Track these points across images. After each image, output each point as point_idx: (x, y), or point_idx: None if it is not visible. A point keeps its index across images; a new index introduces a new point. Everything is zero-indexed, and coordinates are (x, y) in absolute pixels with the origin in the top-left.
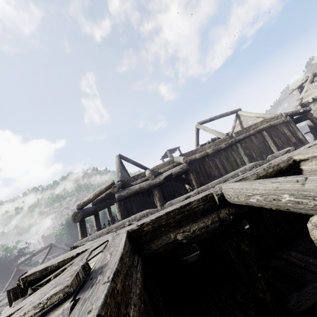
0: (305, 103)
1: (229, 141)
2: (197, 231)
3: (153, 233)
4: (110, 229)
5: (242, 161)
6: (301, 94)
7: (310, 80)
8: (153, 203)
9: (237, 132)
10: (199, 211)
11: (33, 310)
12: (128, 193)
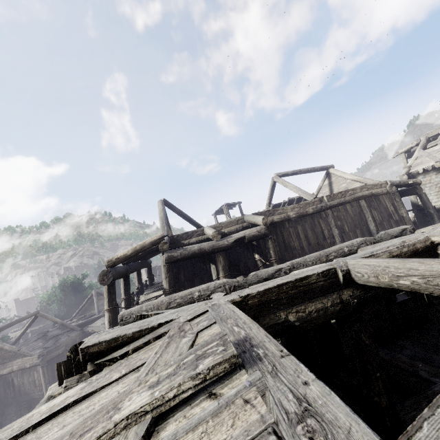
0: (413, 173)
1: (318, 205)
2: (314, 312)
3: (260, 308)
4: (172, 298)
5: (331, 234)
6: (410, 161)
7: (422, 146)
8: (208, 273)
9: (331, 195)
10: (318, 288)
11: (192, 381)
12: (183, 255)
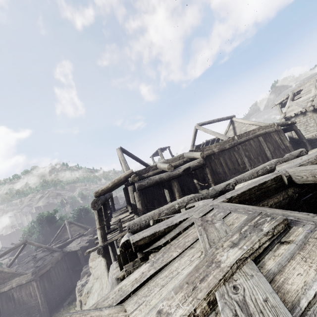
0: (288, 117)
1: (232, 142)
2: (274, 205)
3: None
4: (161, 210)
5: (243, 161)
6: (285, 109)
7: (291, 99)
8: (163, 196)
9: (239, 135)
10: (273, 189)
11: (266, 237)
12: (149, 183)
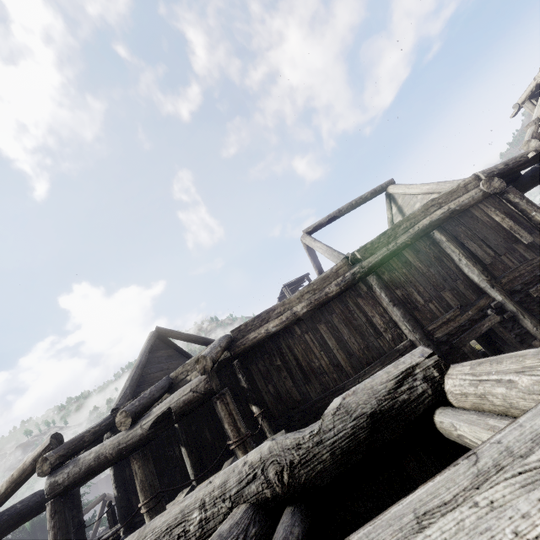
0: None
1: (346, 274)
2: None
3: None
4: None
5: (389, 320)
6: (535, 111)
7: None
8: (180, 463)
9: (366, 246)
10: None
11: None
12: (71, 476)
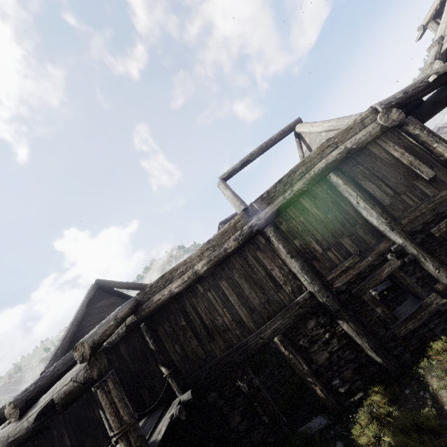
0: None
1: (243, 228)
2: None
3: None
4: None
5: (288, 272)
6: (439, 30)
7: None
8: (100, 423)
9: (262, 196)
10: None
11: None
12: None
